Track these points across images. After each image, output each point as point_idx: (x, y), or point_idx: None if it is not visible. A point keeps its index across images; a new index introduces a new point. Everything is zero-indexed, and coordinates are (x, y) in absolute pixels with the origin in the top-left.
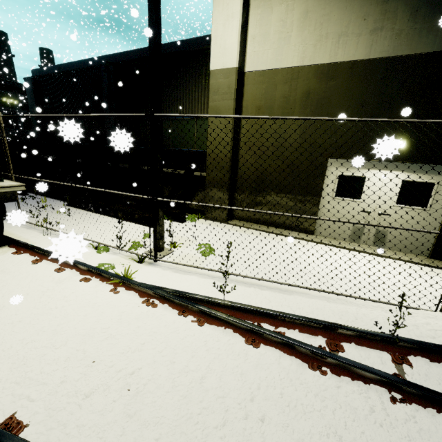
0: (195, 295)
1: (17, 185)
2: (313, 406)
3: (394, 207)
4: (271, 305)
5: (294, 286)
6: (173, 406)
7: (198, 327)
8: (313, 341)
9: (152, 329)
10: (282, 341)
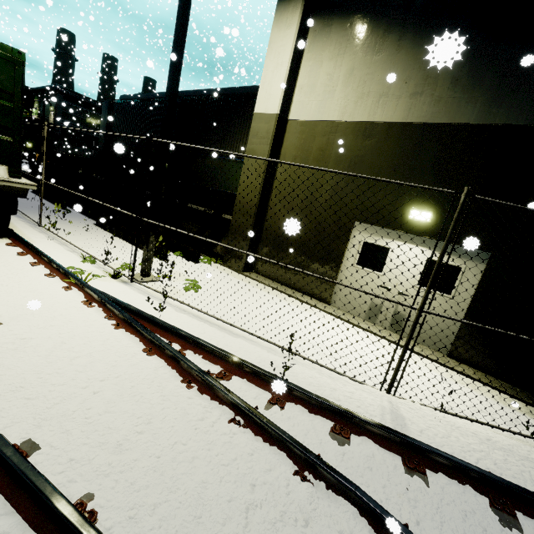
0: (128, 306)
1: (30, 184)
2: (151, 400)
3: (416, 288)
4: (201, 336)
5: (252, 336)
6: (33, 364)
7: (112, 330)
8: (207, 367)
9: (71, 319)
10: (172, 355)
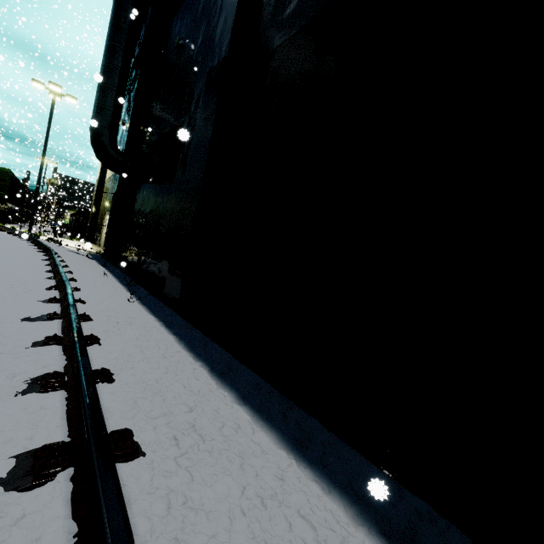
0: None
1: (5, 205)
2: None
3: None
4: None
5: None
6: None
7: None
8: None
9: None
10: None
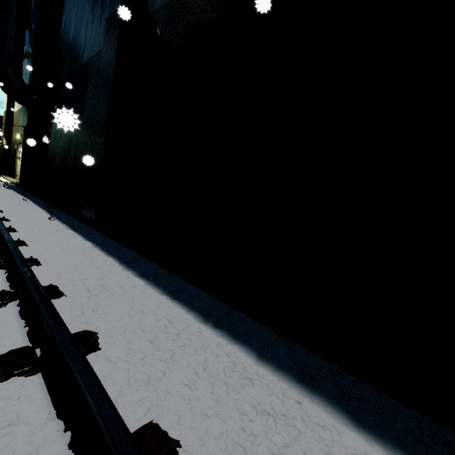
0: None
1: None
2: None
3: None
4: None
5: None
6: None
7: None
8: None
9: None
10: None
